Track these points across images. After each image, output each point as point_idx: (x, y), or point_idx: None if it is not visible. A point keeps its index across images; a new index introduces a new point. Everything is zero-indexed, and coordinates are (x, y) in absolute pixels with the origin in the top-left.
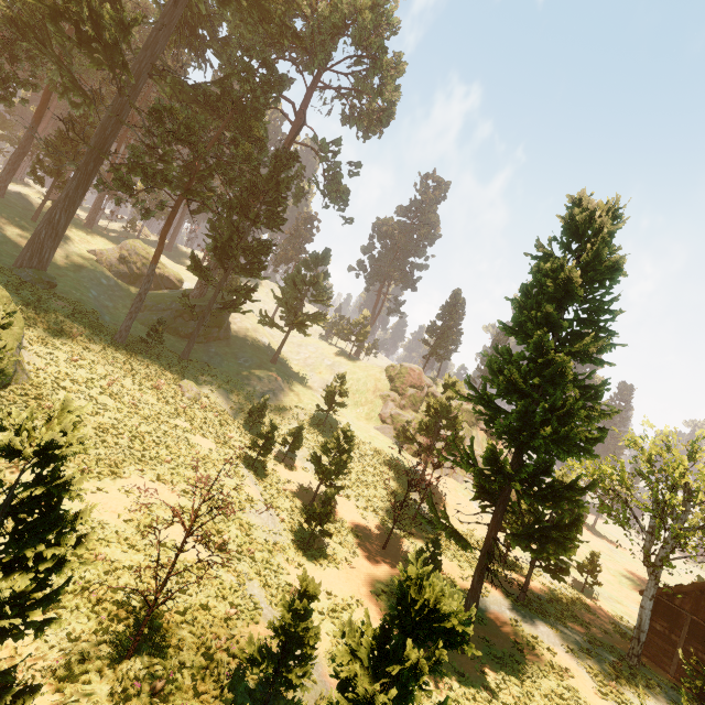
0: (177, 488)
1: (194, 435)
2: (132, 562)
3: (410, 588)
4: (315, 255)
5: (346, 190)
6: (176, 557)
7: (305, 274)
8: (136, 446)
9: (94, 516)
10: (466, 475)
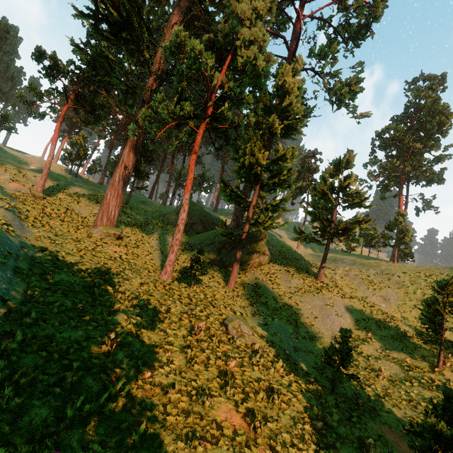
0: None
1: None
2: None
3: None
4: (337, 160)
5: (358, 80)
6: None
7: (332, 181)
8: None
9: None
10: None
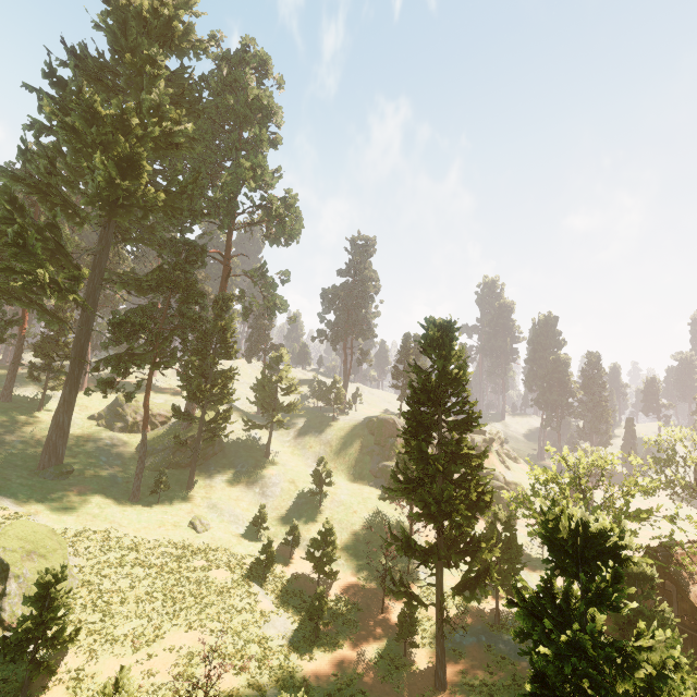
0: (205, 630)
1: (211, 571)
2: None
3: None
4: (274, 356)
5: (281, 301)
6: None
7: (271, 376)
8: (168, 604)
9: (151, 680)
10: None
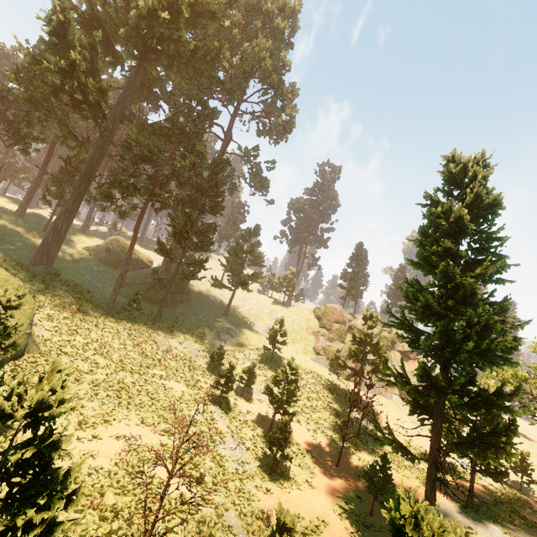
0: (158, 429)
1: (169, 381)
2: (123, 504)
3: (406, 527)
4: (249, 230)
5: (266, 180)
6: (162, 500)
7: (243, 245)
8: (123, 395)
9: (90, 462)
10: (393, 391)
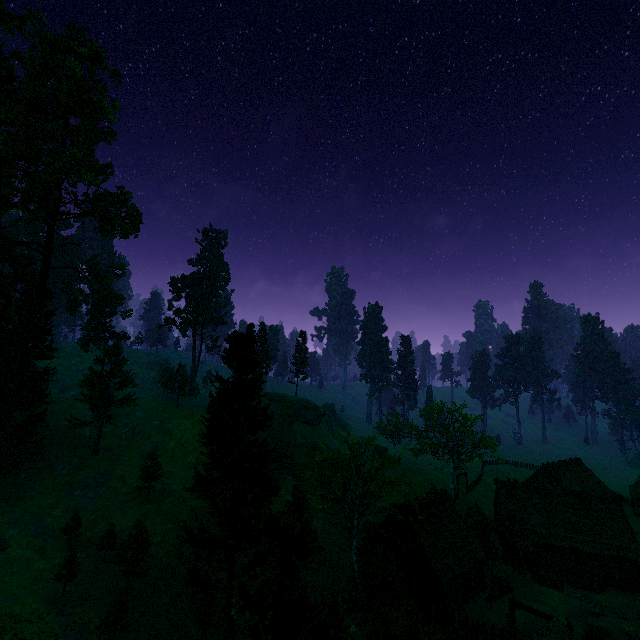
0: None
1: None
2: None
3: None
4: (105, 351)
5: (113, 296)
6: None
7: (101, 371)
8: None
9: None
10: (288, 473)
